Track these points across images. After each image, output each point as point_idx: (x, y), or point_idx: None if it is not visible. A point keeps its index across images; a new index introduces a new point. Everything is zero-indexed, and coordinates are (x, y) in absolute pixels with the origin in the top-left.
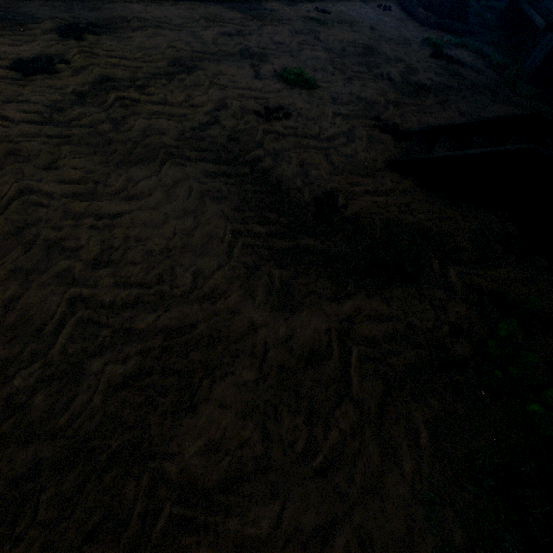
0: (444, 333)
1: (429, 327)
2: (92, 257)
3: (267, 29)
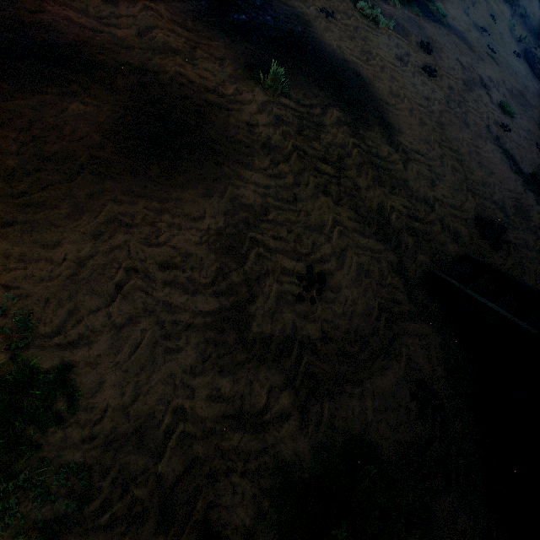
0: None
1: None
2: (489, 170)
3: (481, 64)
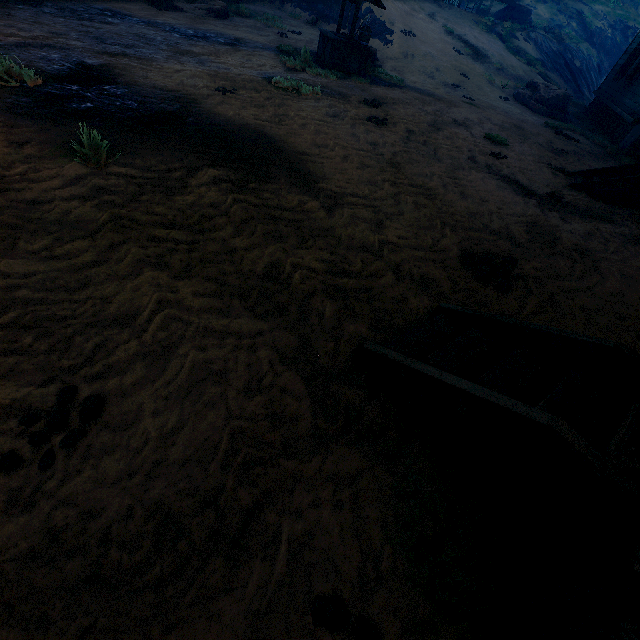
0: (634, 235)
1: (628, 233)
2: (479, 199)
3: (453, 109)
